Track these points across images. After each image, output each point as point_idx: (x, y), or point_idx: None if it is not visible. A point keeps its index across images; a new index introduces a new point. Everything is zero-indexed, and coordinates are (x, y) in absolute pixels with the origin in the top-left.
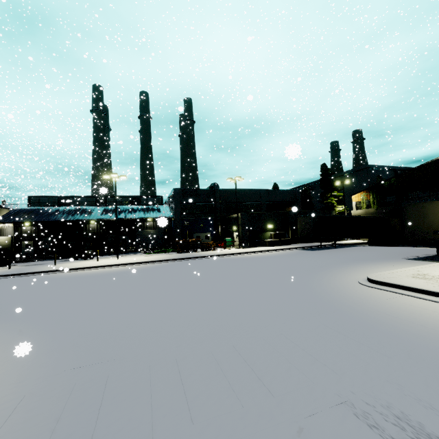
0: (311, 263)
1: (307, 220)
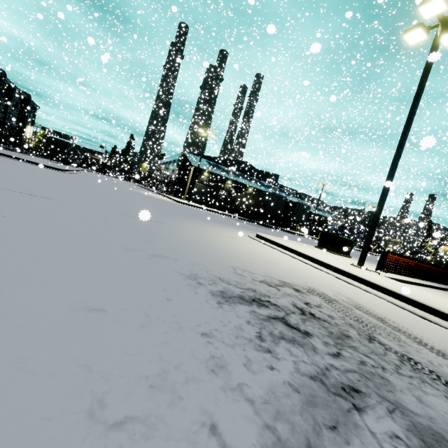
0: None
1: (444, 259)
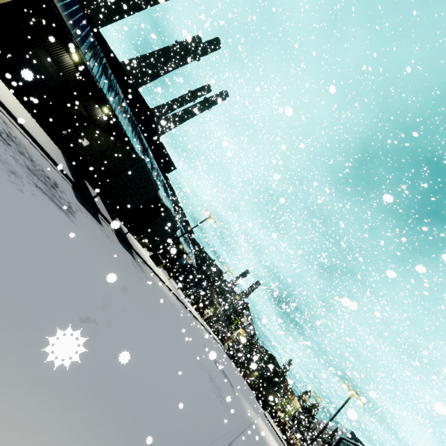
0: (243, 382)
1: (238, 345)
